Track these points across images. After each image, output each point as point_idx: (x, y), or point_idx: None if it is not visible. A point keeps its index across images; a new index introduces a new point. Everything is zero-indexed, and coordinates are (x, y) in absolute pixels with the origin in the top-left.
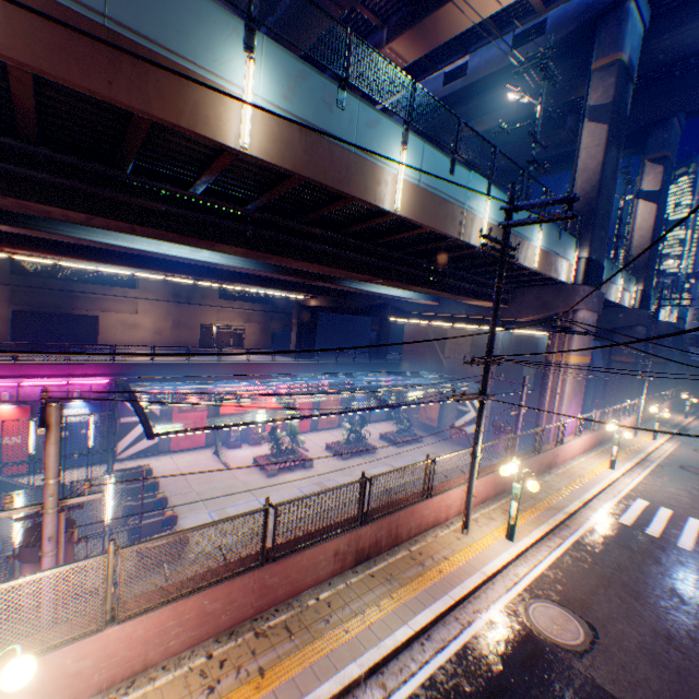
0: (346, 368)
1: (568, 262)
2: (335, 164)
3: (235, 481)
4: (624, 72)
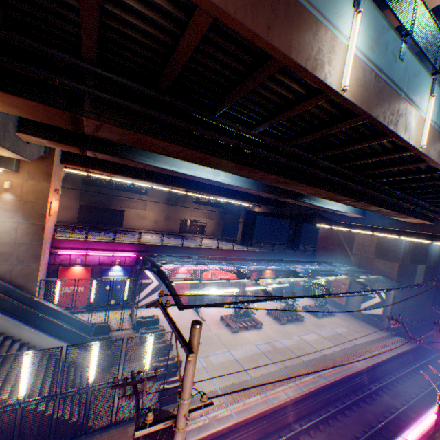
0: (279, 256)
1: None
2: (390, 106)
3: (210, 333)
4: None
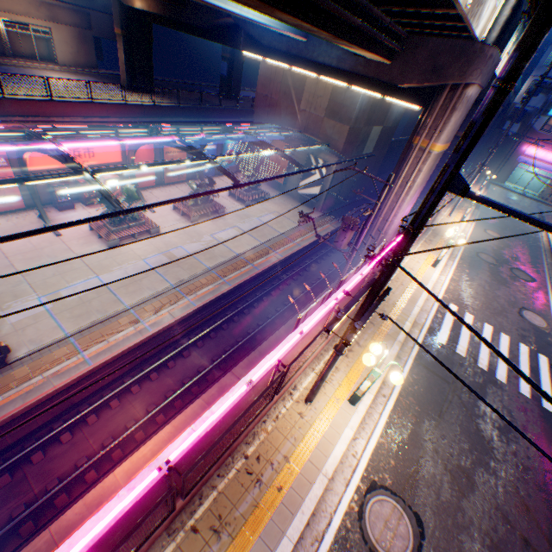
0: (192, 115)
1: (496, 3)
2: None
3: (70, 255)
4: None
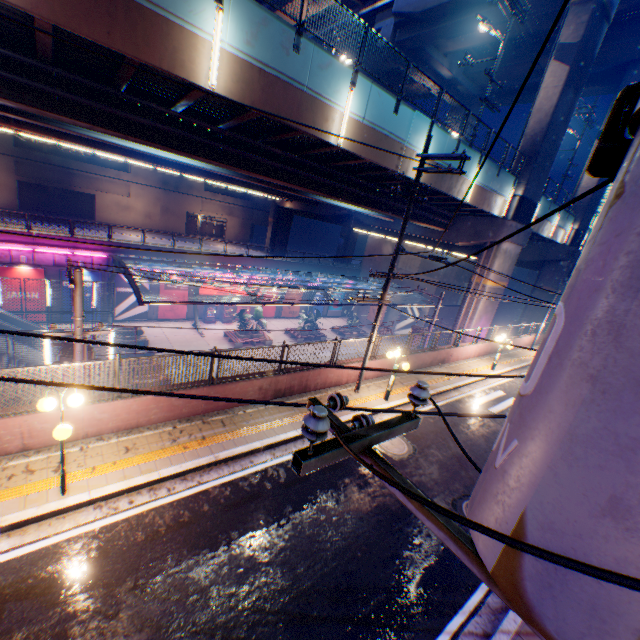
0: (311, 269)
1: (503, 198)
2: (289, 102)
3: (208, 348)
4: (600, 10)
